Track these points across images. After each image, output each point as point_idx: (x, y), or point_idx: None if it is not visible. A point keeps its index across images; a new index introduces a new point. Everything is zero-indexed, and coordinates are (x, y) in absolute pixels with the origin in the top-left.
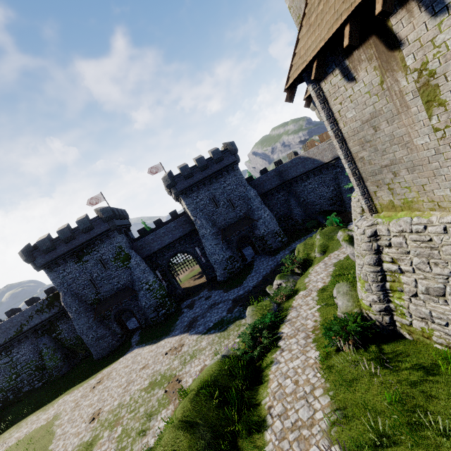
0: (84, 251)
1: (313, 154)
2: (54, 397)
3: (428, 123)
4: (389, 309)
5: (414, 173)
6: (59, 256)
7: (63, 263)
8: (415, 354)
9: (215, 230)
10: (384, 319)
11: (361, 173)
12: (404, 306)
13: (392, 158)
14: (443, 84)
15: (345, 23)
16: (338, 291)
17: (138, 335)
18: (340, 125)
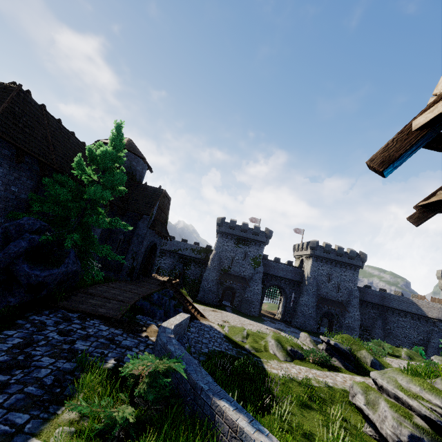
0: (243, 242)
1: (422, 304)
2: None
3: None
4: None
5: None
6: (232, 234)
7: (229, 238)
8: None
9: (317, 294)
10: None
11: None
12: None
13: None
14: None
15: None
16: (435, 357)
17: (230, 309)
18: None
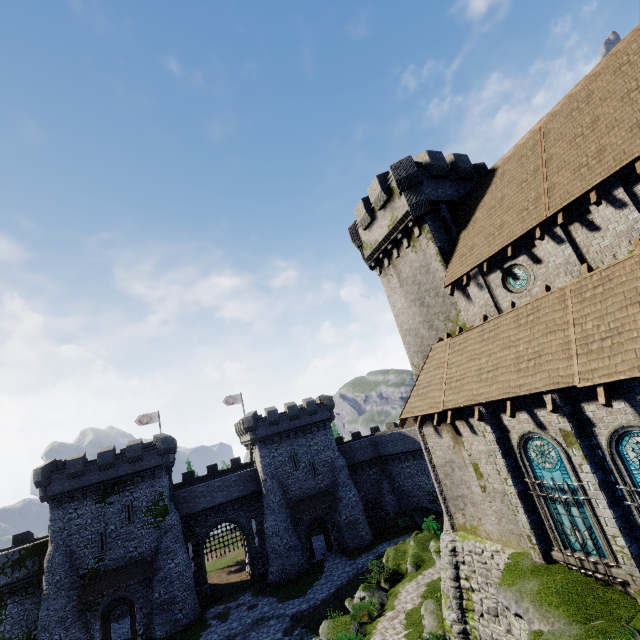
0: (116, 487)
1: (415, 434)
2: None
3: (477, 480)
4: (466, 632)
5: (474, 508)
6: (81, 487)
7: (81, 498)
8: None
9: (286, 500)
10: None
11: (446, 495)
12: (476, 627)
13: (463, 492)
14: (480, 464)
15: (435, 413)
16: (426, 608)
17: None
18: (432, 455)
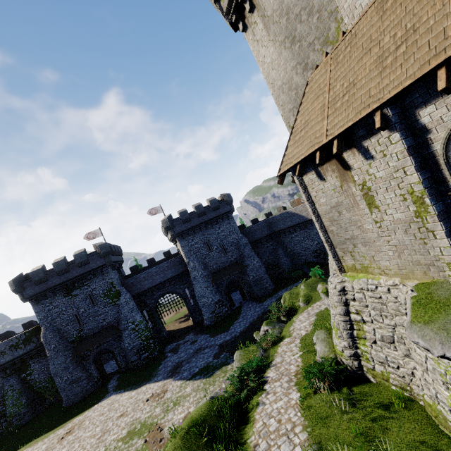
0: (76, 284)
1: (300, 211)
2: (12, 450)
3: (371, 217)
4: (357, 355)
5: (366, 247)
6: (49, 288)
7: (52, 295)
8: (377, 395)
9: (207, 273)
10: (354, 364)
11: (332, 241)
12: (367, 351)
13: (352, 234)
14: (376, 196)
15: (317, 150)
16: (317, 337)
17: (116, 379)
18: (316, 205)
